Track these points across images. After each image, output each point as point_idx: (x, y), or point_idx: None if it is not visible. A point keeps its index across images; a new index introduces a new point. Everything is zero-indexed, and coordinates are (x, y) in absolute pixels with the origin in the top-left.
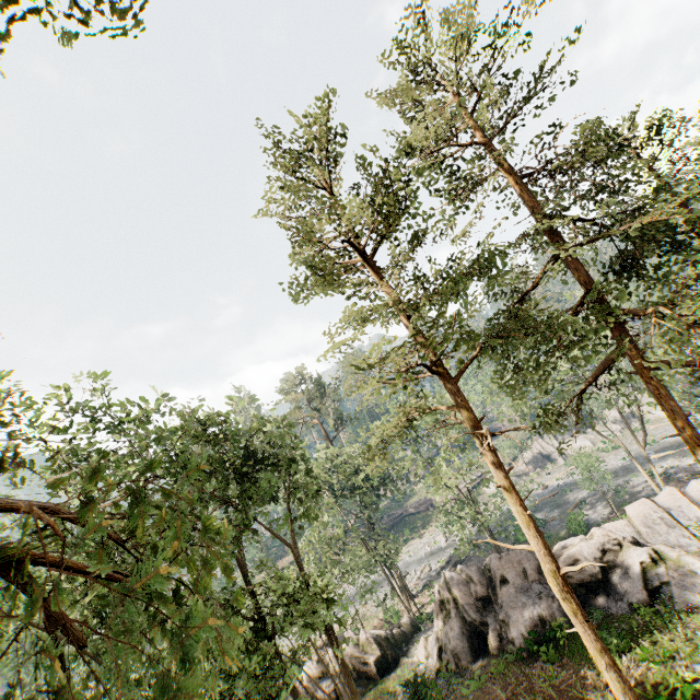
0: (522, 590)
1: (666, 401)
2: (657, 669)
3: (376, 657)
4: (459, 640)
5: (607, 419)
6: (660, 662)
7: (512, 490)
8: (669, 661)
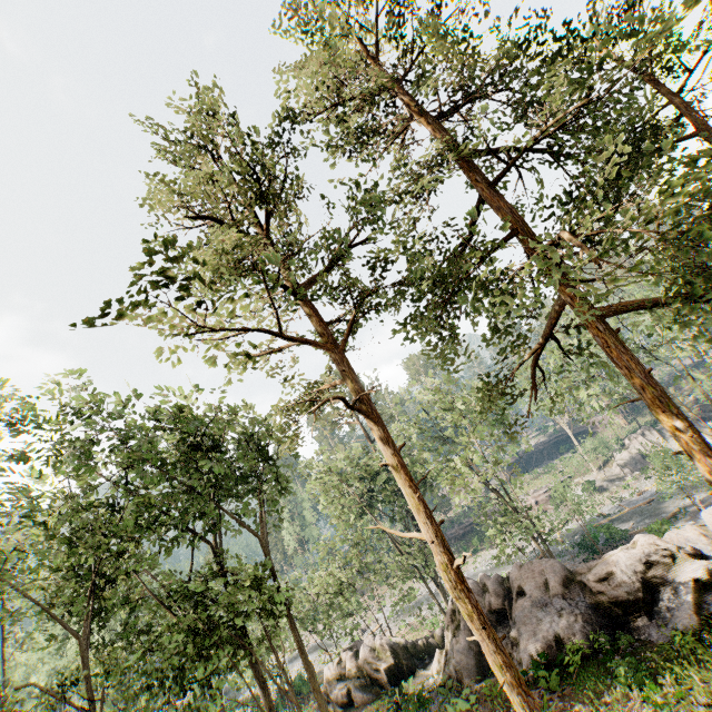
0: (540, 604)
1: (619, 356)
2: (647, 711)
3: (388, 665)
4: (464, 655)
5: None
6: (663, 703)
7: (399, 470)
8: (687, 705)
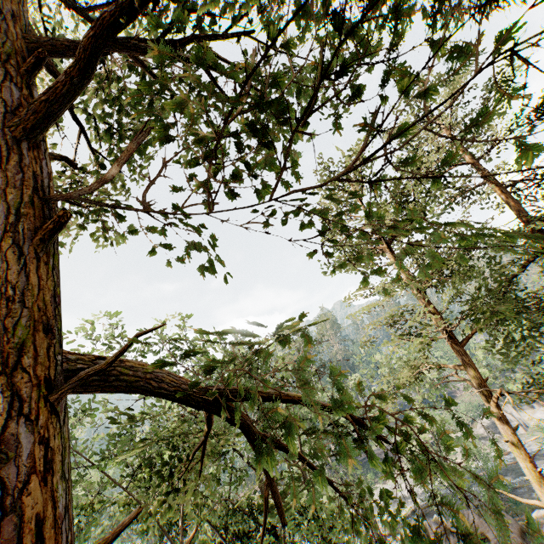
0: None
1: None
2: None
3: None
4: None
5: None
6: None
7: (519, 447)
8: None
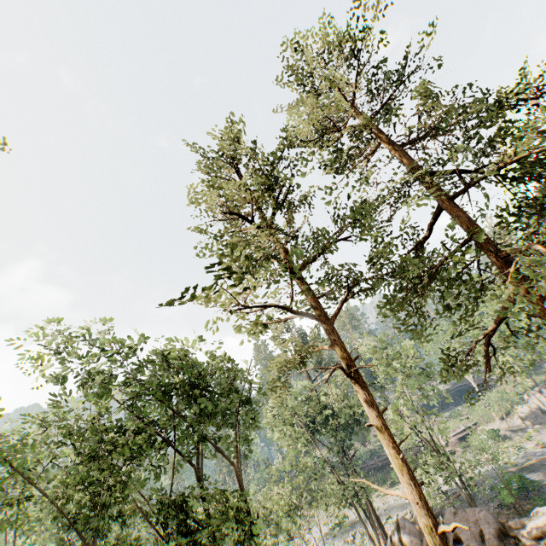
0: None
1: None
2: None
3: None
4: None
5: None
6: None
7: (383, 431)
8: None
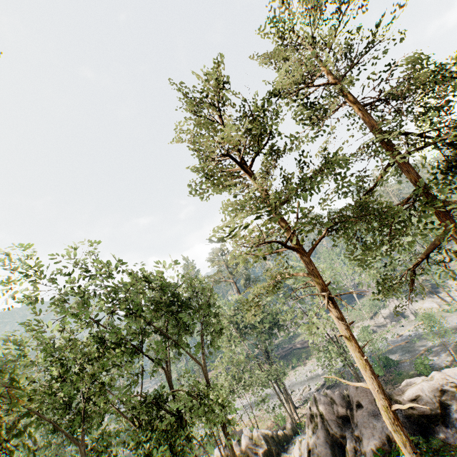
0: (373, 414)
1: None
2: None
3: (264, 450)
4: (323, 446)
5: (450, 287)
6: None
7: (352, 339)
8: None
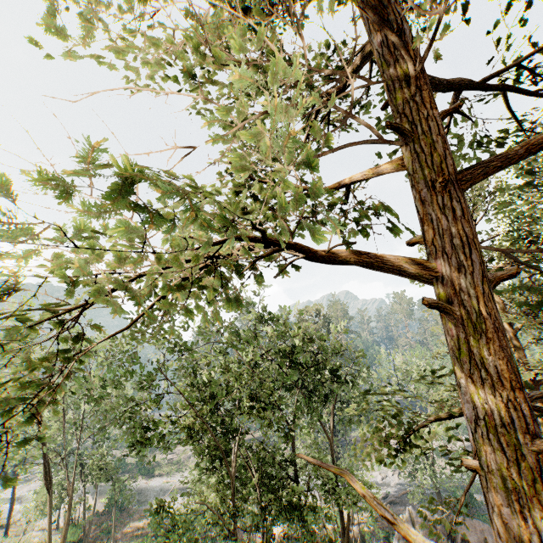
0: None
1: None
2: None
3: None
4: None
5: None
6: None
7: None
8: None
